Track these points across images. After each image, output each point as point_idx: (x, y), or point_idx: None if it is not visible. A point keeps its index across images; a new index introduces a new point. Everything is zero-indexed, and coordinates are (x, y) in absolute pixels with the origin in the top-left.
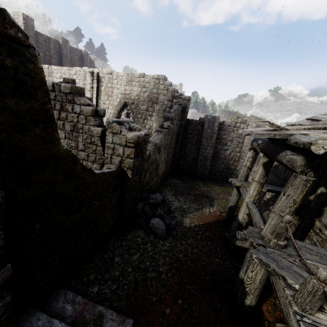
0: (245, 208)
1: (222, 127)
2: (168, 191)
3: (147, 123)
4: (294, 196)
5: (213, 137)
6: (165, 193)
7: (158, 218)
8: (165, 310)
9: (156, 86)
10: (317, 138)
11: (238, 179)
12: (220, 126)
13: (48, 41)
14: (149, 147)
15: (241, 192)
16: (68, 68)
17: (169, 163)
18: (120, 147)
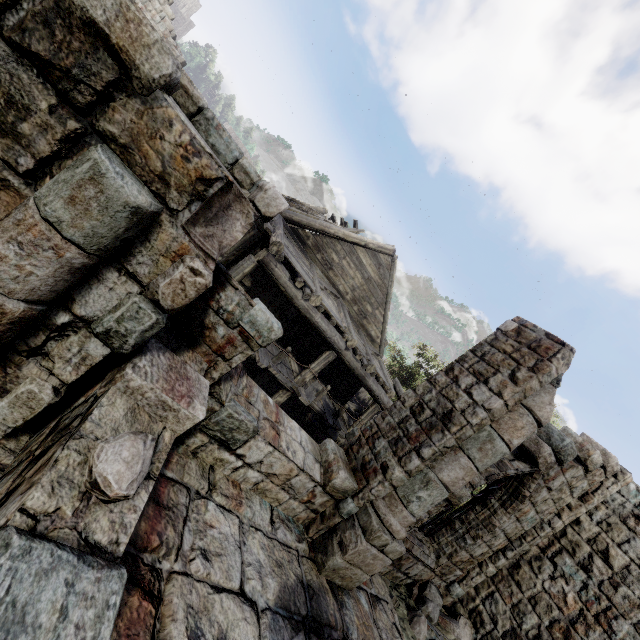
0: None
1: None
2: None
3: None
4: None
5: None
6: None
7: None
8: None
9: None
10: None
11: None
12: None
13: None
14: None
15: None
16: None
17: None
18: None
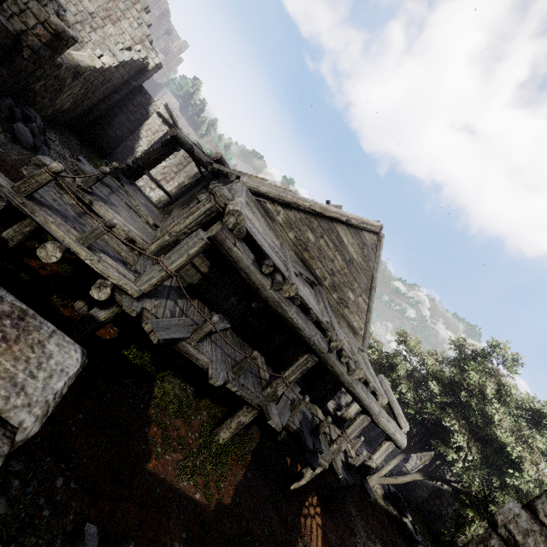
0: None
1: None
2: (55, 134)
3: (80, 32)
4: (151, 154)
5: (158, 133)
6: (49, 131)
7: (28, 129)
8: (5, 167)
9: (128, 4)
10: (174, 127)
11: None
12: None
13: None
14: (66, 59)
15: None
16: None
17: (79, 112)
18: (34, 19)
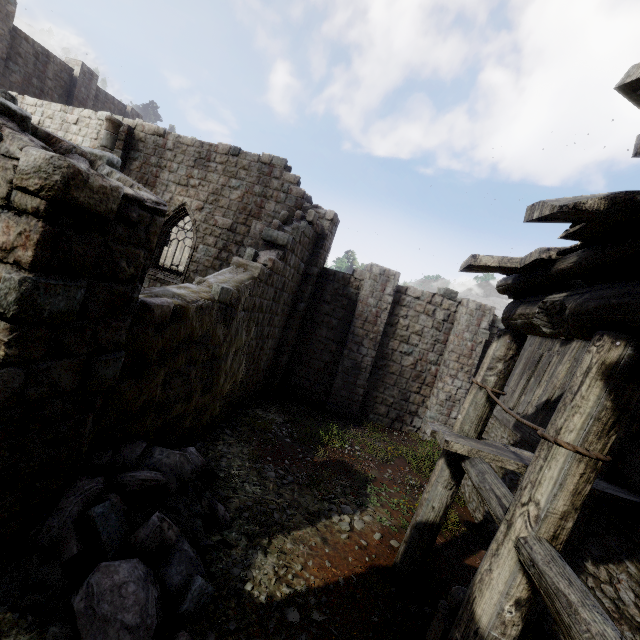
0: (512, 571)
1: (401, 299)
2: (239, 443)
3: (227, 260)
4: None
5: (380, 317)
6: (227, 447)
7: (132, 562)
8: None
9: (263, 180)
10: None
11: (454, 429)
12: (398, 297)
13: (44, 58)
14: (191, 293)
15: (475, 483)
16: (64, 108)
17: (264, 365)
18: None
